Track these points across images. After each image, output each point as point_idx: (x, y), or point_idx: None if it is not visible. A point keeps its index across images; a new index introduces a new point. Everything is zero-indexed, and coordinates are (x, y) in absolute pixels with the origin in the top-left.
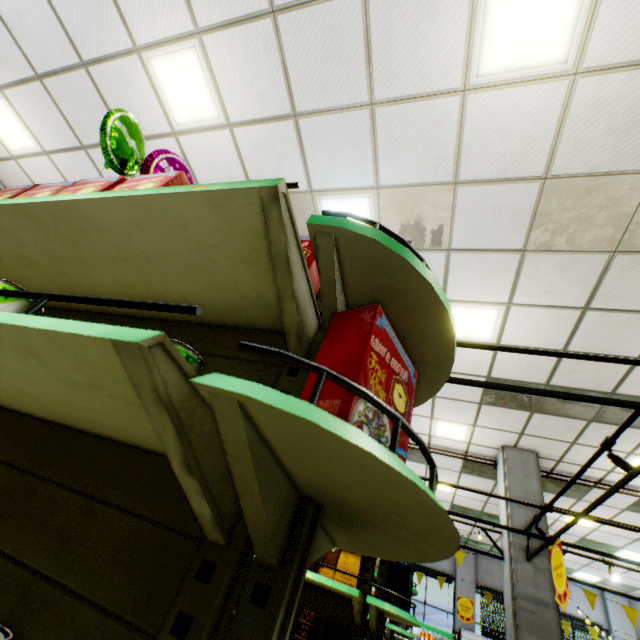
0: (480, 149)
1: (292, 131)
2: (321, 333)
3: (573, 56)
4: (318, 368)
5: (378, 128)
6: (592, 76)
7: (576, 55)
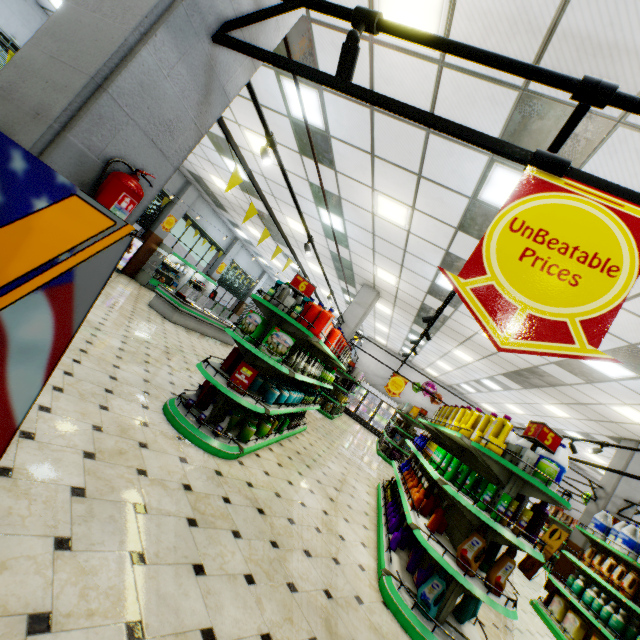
0: None
1: None
2: None
3: None
4: None
5: None
6: None
7: None
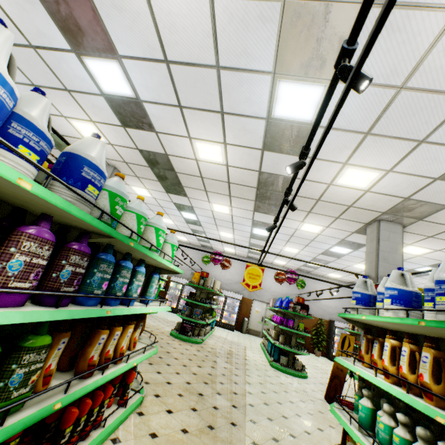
0: (439, 258)
1: None
2: None
3: (432, 250)
4: None
5: (409, 261)
6: (442, 250)
7: (432, 250)
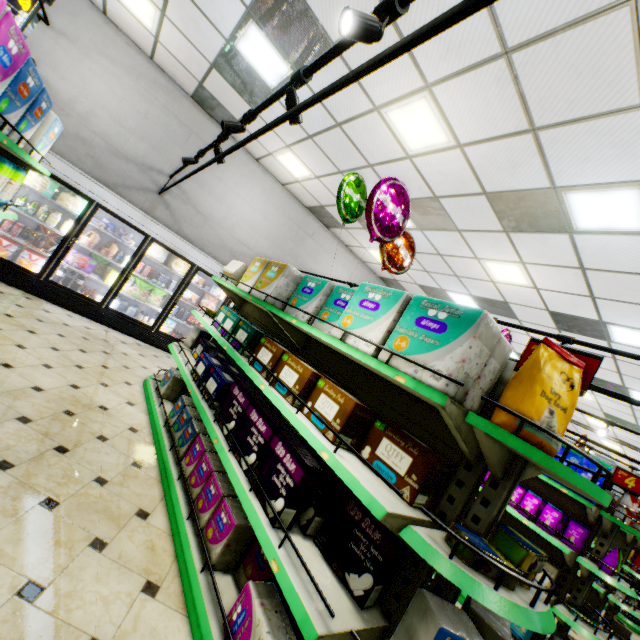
0: None
1: (616, 374)
2: (634, 538)
3: None
4: (637, 568)
5: None
6: None
7: None
